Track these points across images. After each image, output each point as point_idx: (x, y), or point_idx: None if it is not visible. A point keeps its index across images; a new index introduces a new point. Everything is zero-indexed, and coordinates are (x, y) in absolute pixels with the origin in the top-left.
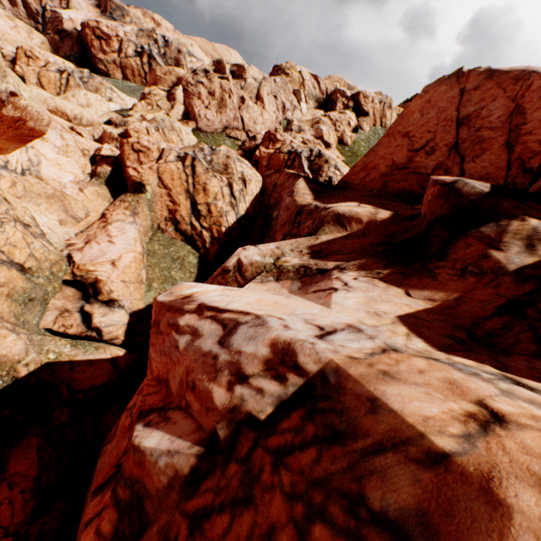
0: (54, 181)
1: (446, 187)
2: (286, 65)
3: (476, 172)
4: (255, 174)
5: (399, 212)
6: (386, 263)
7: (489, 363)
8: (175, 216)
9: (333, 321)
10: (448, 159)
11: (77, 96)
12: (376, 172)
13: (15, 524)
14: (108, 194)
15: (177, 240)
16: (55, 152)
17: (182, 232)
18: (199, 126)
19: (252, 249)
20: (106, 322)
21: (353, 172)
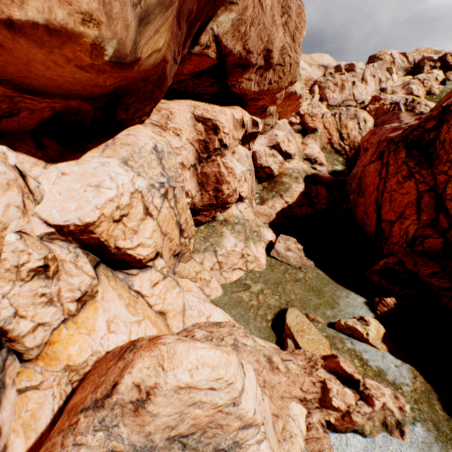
0: None
1: None
2: (380, 53)
3: None
4: (370, 118)
5: None
6: None
7: None
8: (330, 141)
9: None
10: None
11: None
12: None
13: (325, 196)
14: (300, 136)
15: (332, 152)
16: None
17: (334, 148)
18: (329, 103)
19: None
20: (321, 169)
21: (439, 103)
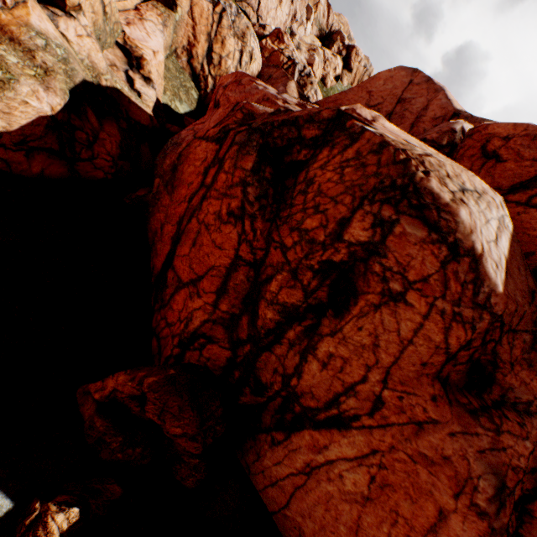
0: None
1: None
2: None
3: None
4: (260, 58)
5: None
6: None
7: None
8: (192, 50)
9: None
10: None
11: None
12: None
13: (113, 154)
14: None
15: (186, 72)
16: None
17: (192, 67)
18: None
19: None
20: (144, 91)
21: (327, 101)
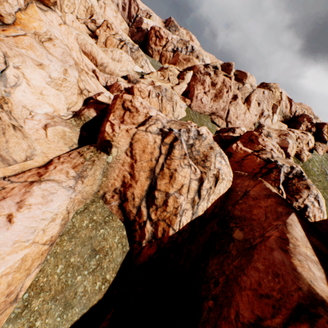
0: (23, 108)
1: None
2: (273, 85)
3: None
4: (229, 172)
5: None
6: None
7: None
8: (126, 191)
9: None
10: None
11: (114, 52)
12: None
13: None
14: (75, 139)
15: (115, 218)
16: (45, 81)
17: (125, 211)
18: (193, 104)
19: None
20: None
21: None
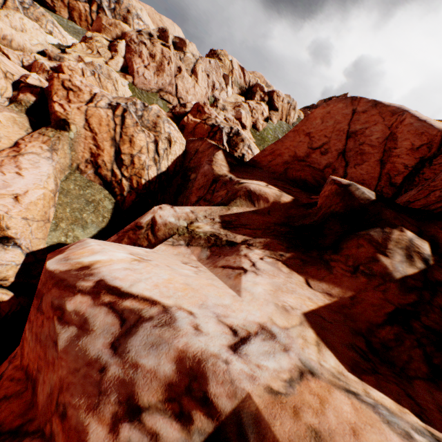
0: None
1: (342, 188)
2: (221, 52)
3: (355, 177)
4: (181, 137)
5: (299, 198)
6: (288, 246)
7: (407, 405)
8: (97, 160)
9: (246, 319)
10: (336, 161)
11: (11, 17)
12: (281, 158)
13: None
14: (27, 124)
15: (96, 183)
16: None
17: (101, 176)
18: (136, 82)
19: (168, 210)
20: None
21: (263, 154)
